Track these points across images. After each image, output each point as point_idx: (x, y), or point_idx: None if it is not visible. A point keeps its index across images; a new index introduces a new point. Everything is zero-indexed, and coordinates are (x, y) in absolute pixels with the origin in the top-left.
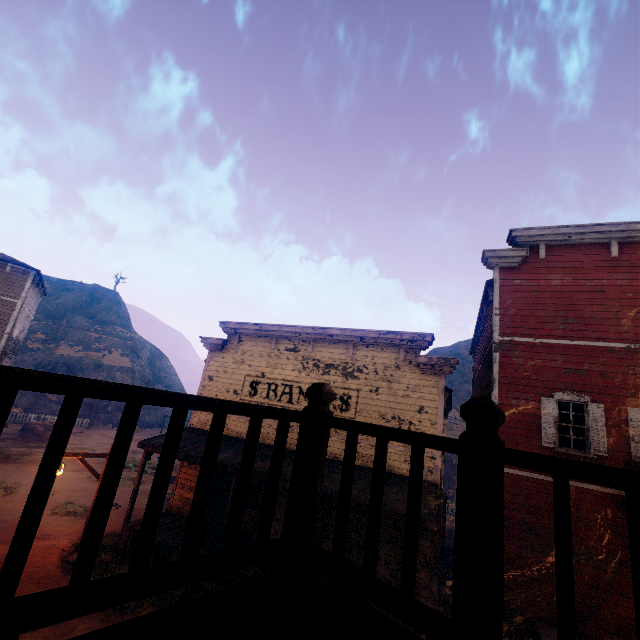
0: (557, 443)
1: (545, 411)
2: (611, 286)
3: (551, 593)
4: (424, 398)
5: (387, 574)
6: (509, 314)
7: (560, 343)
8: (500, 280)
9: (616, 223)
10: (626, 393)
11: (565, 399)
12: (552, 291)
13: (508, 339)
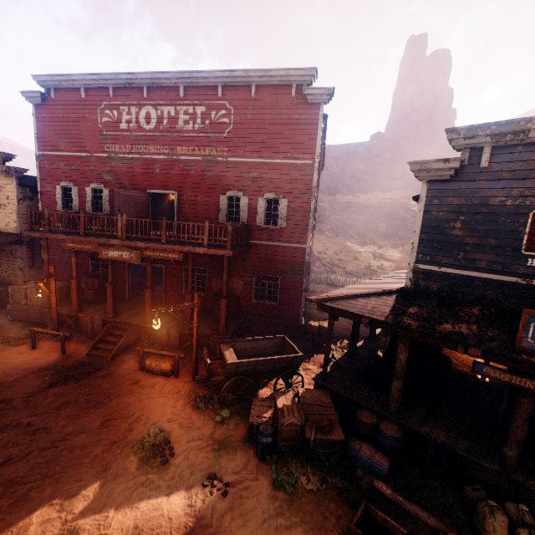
0: (62, 208)
1: (58, 193)
2: (83, 118)
3: (63, 270)
4: (8, 191)
5: (7, 276)
6: (42, 137)
7: (63, 154)
8: (36, 114)
9: (77, 74)
10: (86, 180)
11: (64, 186)
12: (59, 121)
13: (42, 153)
